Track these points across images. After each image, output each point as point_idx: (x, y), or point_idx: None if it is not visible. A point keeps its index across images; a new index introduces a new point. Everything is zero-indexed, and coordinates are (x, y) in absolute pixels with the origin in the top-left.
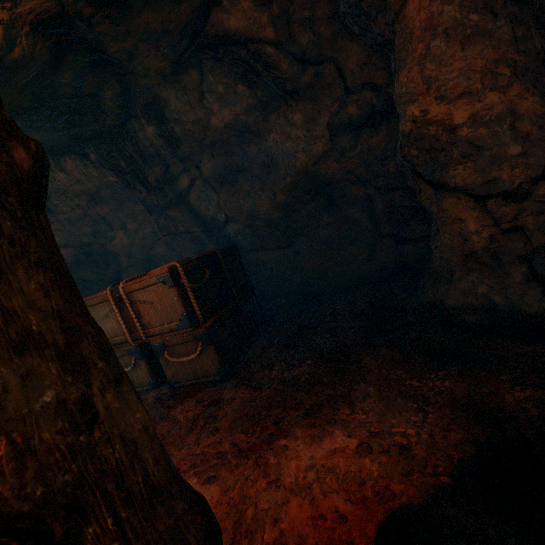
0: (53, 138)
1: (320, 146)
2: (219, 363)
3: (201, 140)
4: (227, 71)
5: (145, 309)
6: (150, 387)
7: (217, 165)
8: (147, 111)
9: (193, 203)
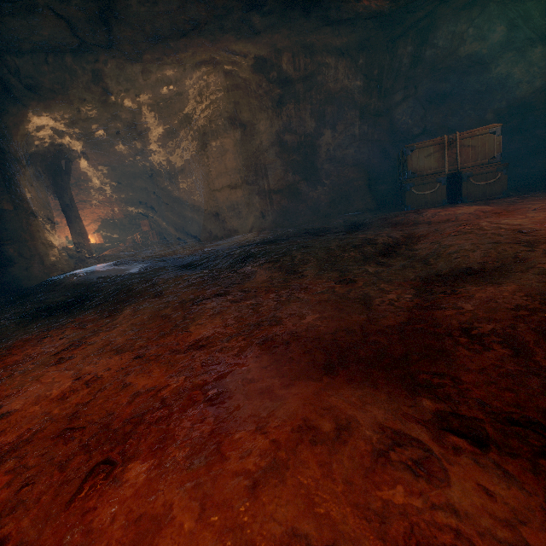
0: (355, 40)
1: (544, 80)
2: (506, 186)
3: (436, 64)
4: (502, 14)
5: (466, 151)
6: (441, 204)
7: (429, 88)
8: (417, 34)
9: (395, 116)
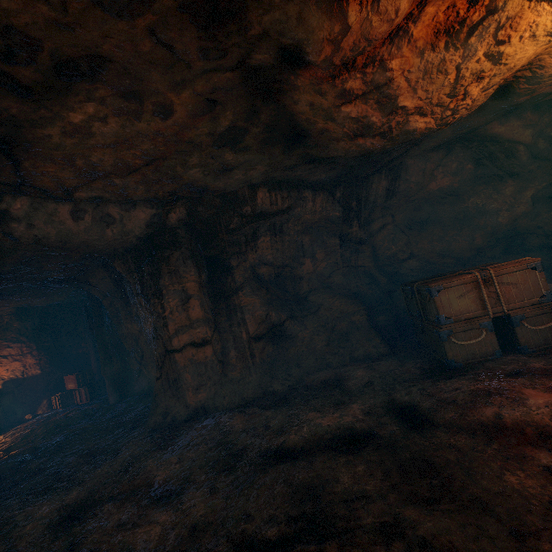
0: (333, 176)
1: (523, 208)
2: None
3: (411, 196)
4: (467, 156)
5: (506, 289)
6: (495, 356)
7: (405, 216)
8: (389, 171)
9: (377, 242)
